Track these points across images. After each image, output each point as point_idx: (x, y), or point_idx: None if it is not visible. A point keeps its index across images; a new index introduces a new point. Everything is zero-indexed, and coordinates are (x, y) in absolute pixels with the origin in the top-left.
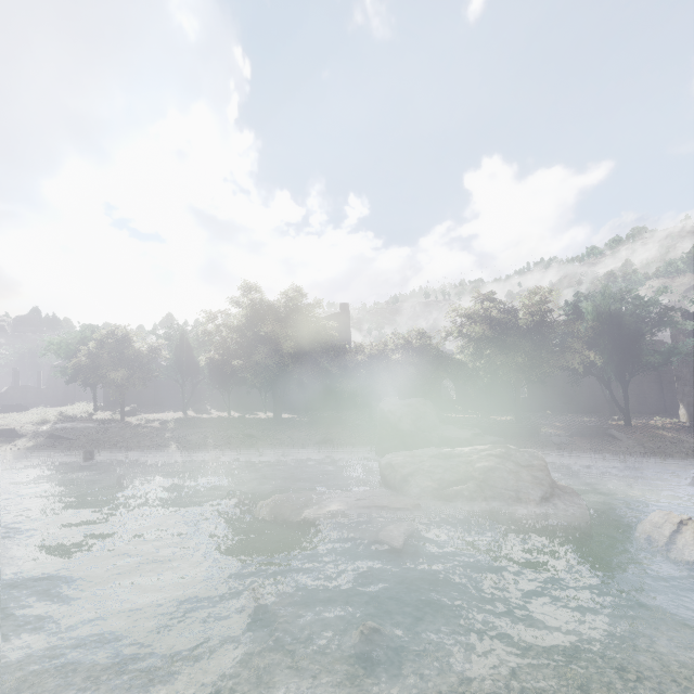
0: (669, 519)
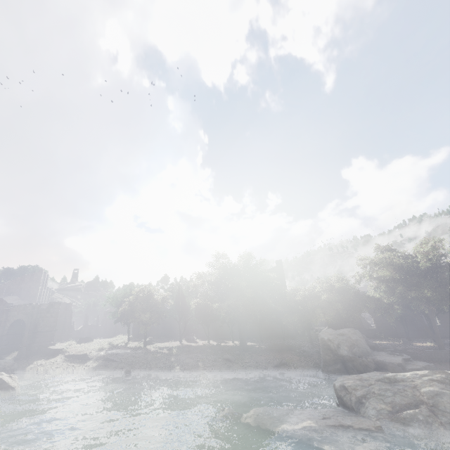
0: None
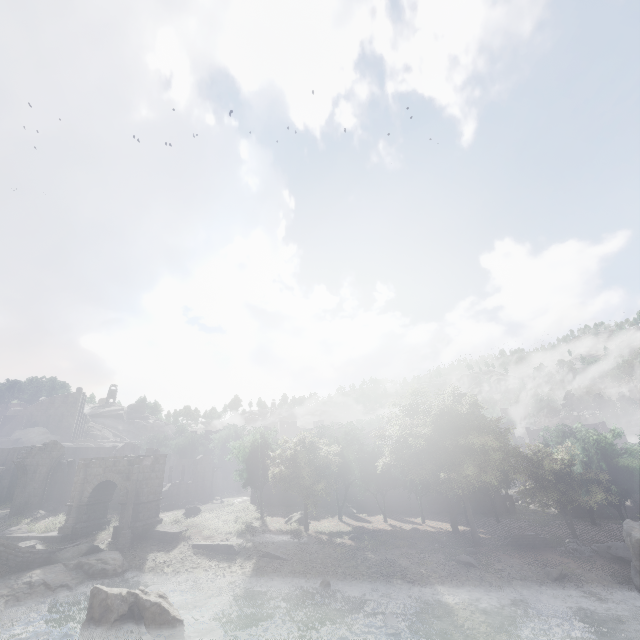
0: None
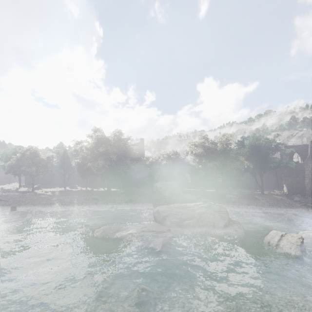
0: (277, 234)
